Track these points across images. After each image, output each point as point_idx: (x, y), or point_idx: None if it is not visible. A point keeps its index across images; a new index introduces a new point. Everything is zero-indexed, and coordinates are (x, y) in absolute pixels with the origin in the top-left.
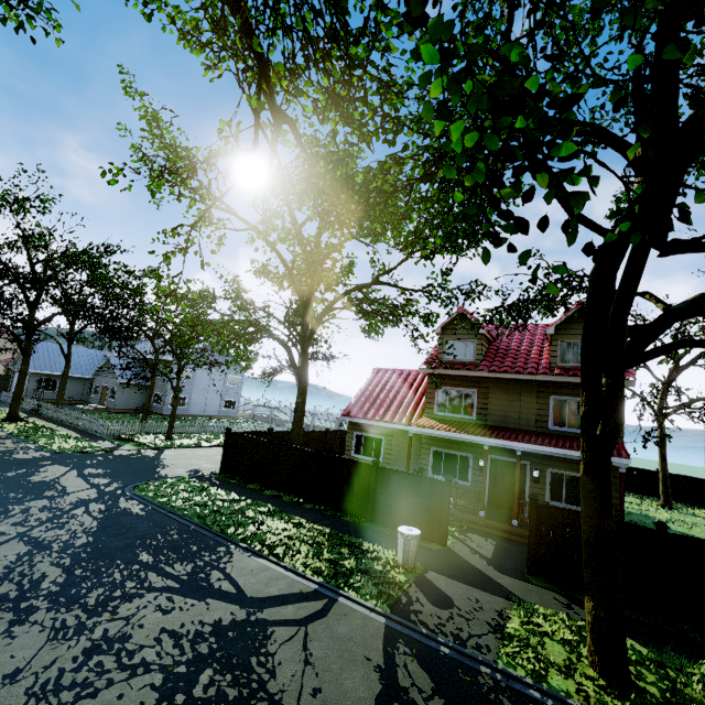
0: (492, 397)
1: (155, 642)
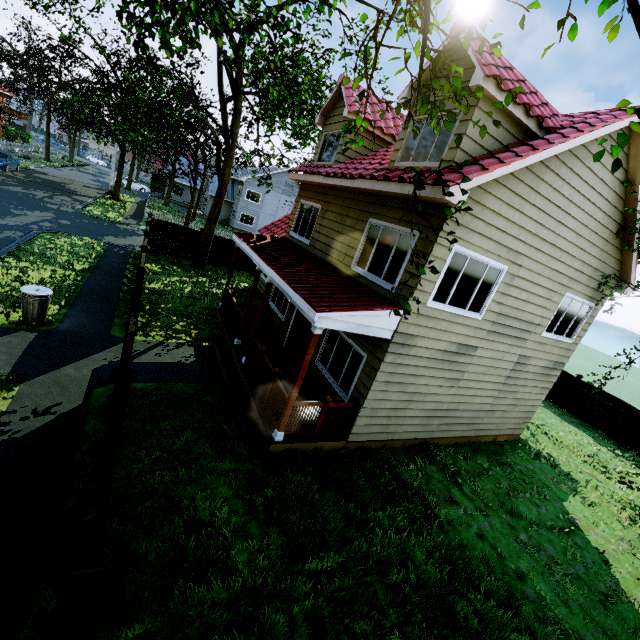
0: (328, 216)
1: None
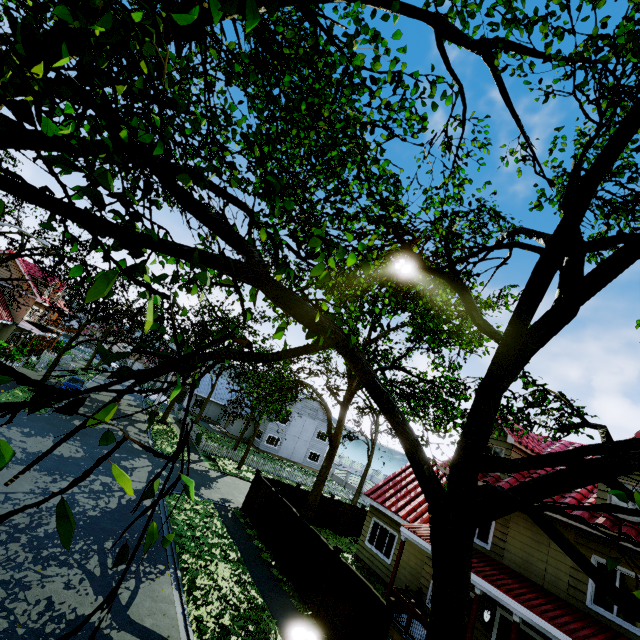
0: (514, 527)
1: (35, 602)
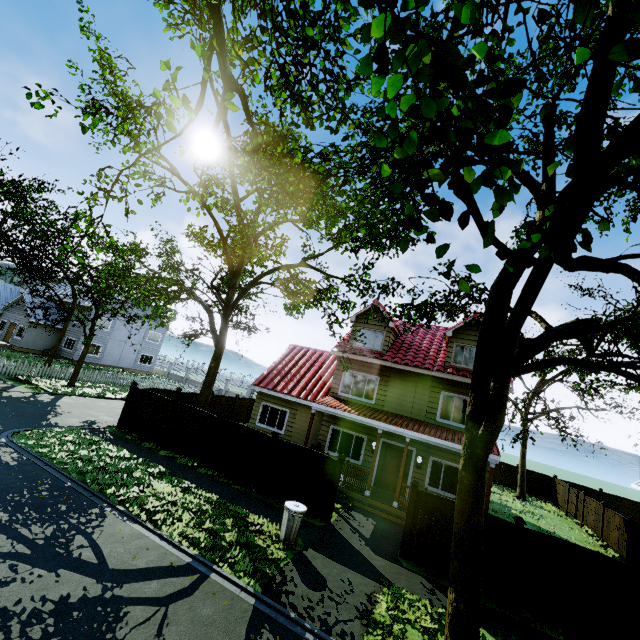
0: (392, 385)
1: None
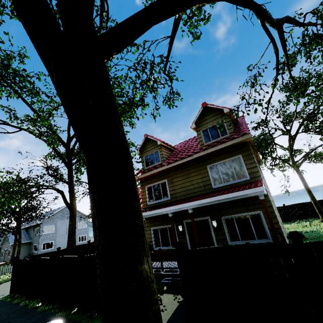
0: (175, 180)
1: None
